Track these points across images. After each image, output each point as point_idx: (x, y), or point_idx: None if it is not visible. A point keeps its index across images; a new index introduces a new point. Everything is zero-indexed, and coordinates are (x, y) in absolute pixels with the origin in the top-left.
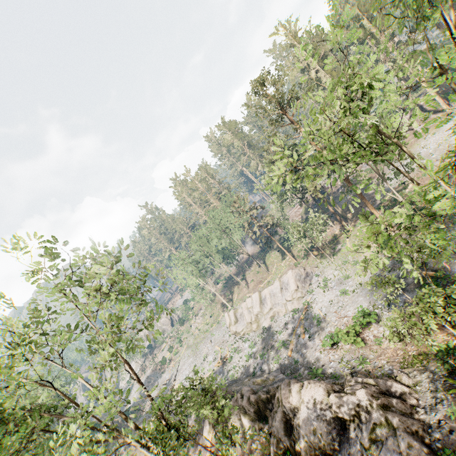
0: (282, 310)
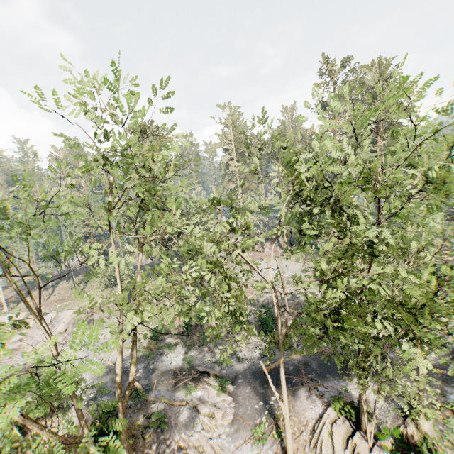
0: (30, 347)
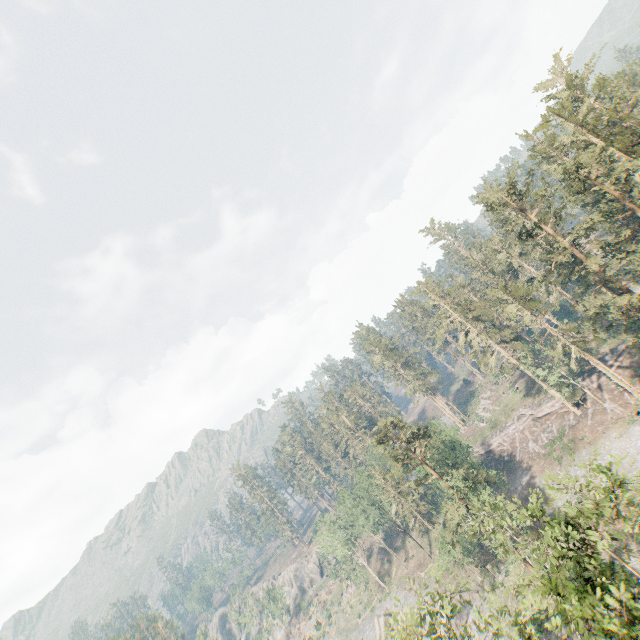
0: None
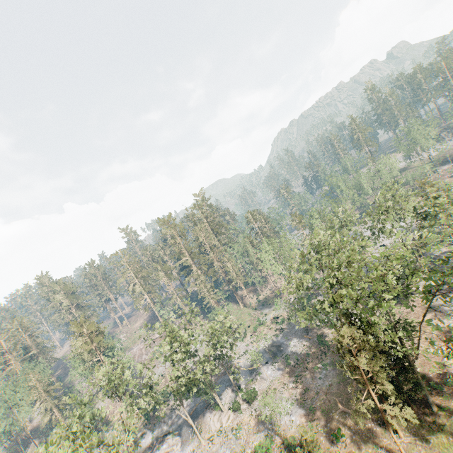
0: None
